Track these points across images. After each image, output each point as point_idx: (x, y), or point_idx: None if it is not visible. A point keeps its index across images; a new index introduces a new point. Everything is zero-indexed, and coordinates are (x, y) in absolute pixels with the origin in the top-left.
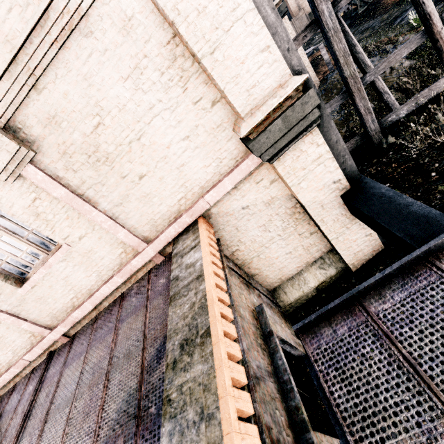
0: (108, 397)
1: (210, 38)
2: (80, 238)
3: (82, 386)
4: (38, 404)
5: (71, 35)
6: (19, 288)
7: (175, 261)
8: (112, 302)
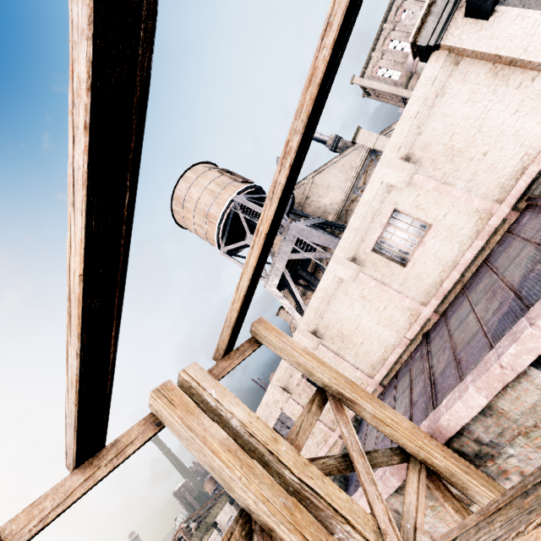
0: (509, 276)
1: (522, 45)
2: (444, 216)
3: (476, 302)
4: (434, 345)
5: (435, 100)
6: (404, 268)
7: (534, 191)
8: (475, 271)
